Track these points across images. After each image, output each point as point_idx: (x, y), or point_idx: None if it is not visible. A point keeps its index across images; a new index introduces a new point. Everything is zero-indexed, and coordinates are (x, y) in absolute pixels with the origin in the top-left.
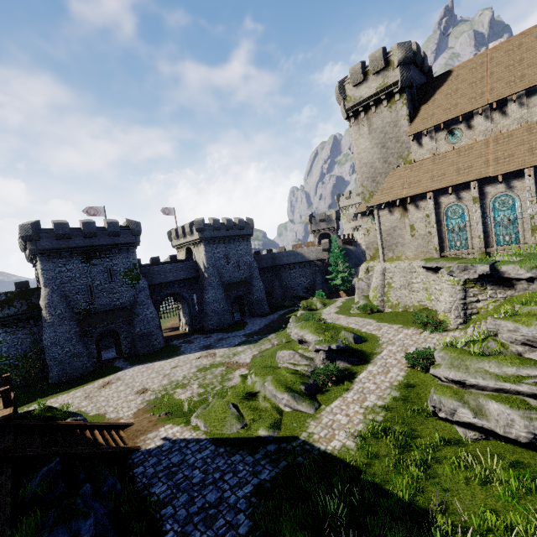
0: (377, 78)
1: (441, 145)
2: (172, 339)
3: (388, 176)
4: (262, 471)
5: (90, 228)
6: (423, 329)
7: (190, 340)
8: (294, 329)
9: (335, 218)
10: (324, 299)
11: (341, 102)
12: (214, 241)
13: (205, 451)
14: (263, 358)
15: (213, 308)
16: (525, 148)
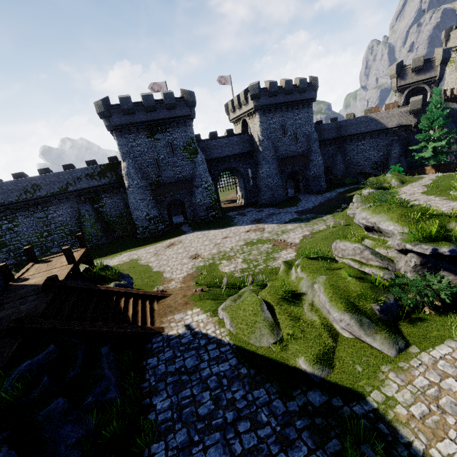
0: None
1: None
2: (229, 210)
3: None
4: (295, 442)
5: (149, 101)
6: None
7: (243, 212)
8: (360, 212)
9: (439, 62)
10: (402, 175)
11: None
12: (270, 109)
13: (224, 365)
14: (315, 241)
15: (266, 183)
16: None
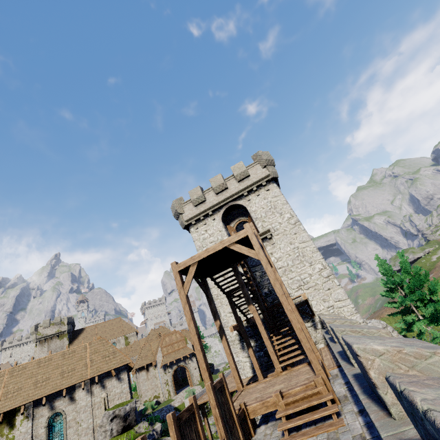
0: (57, 327)
1: None
2: None
3: None
4: None
5: None
6: None
7: None
8: None
9: None
10: None
11: (34, 334)
12: None
13: None
14: None
15: None
16: None
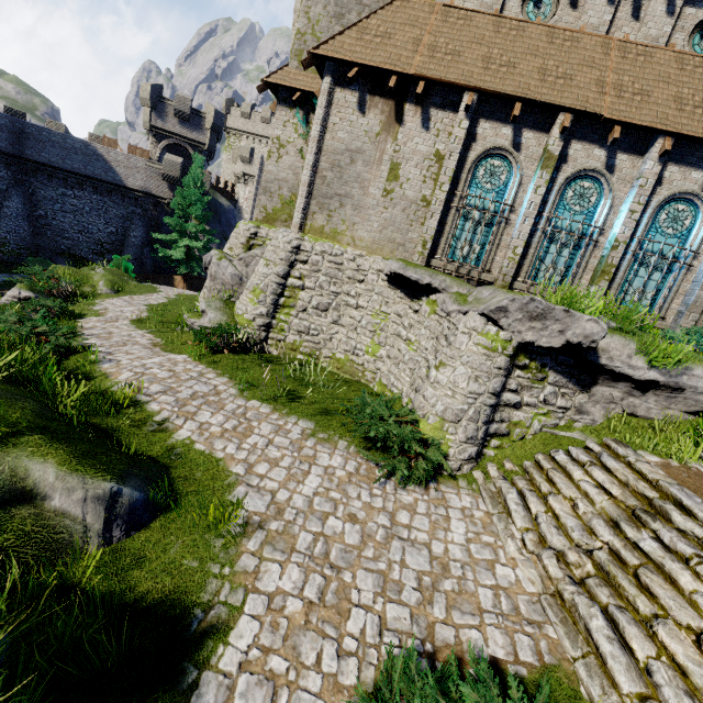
0: None
1: (510, 12)
2: None
3: (386, 5)
4: None
5: None
6: (372, 454)
7: None
8: None
9: (211, 125)
10: (127, 278)
11: None
12: None
13: None
14: None
15: None
16: (671, 91)
